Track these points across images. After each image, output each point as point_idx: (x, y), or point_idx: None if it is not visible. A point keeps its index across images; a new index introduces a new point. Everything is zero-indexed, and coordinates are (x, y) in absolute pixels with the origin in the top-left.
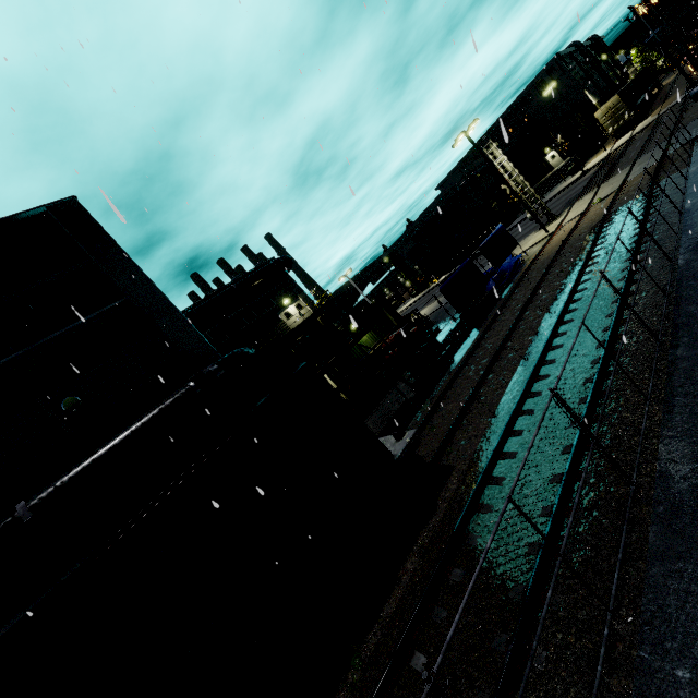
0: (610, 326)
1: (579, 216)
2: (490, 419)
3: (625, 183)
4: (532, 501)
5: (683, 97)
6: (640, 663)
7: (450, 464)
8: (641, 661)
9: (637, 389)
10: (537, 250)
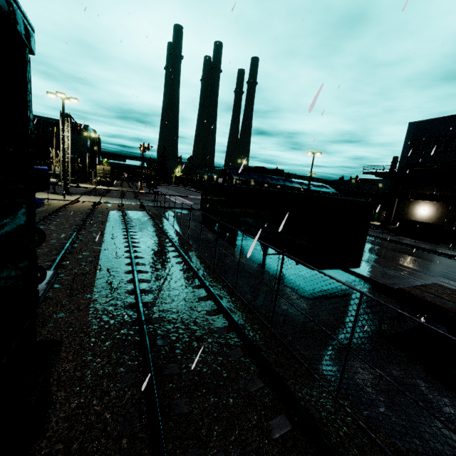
0: (179, 255)
1: (93, 202)
2: (91, 295)
3: (123, 203)
4: (216, 349)
5: (133, 191)
6: (371, 418)
7: (51, 338)
8: (369, 417)
9: (224, 286)
10: (57, 203)
